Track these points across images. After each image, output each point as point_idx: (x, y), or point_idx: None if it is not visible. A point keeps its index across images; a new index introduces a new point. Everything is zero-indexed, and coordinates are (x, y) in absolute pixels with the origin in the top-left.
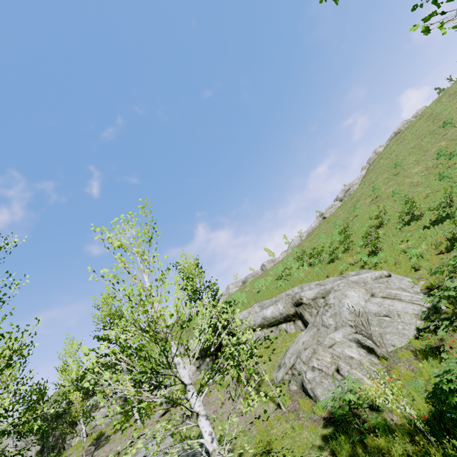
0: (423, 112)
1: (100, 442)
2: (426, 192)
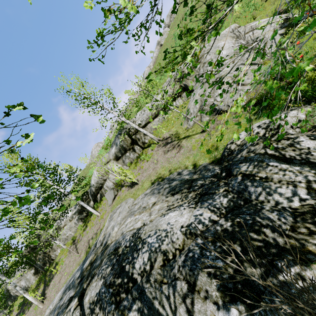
0: None
1: (77, 240)
2: None
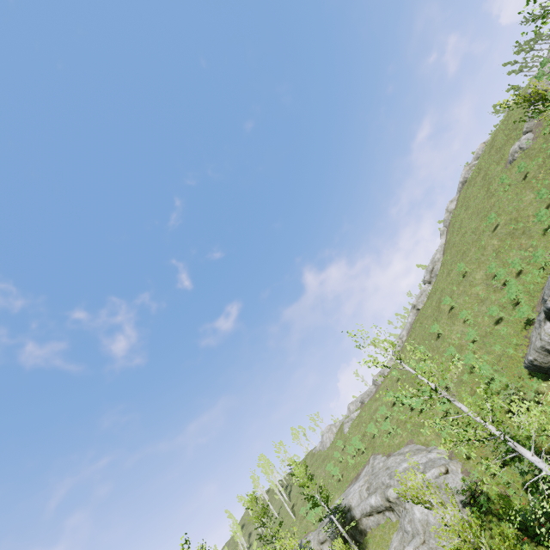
0: (479, 164)
1: None
2: (486, 322)
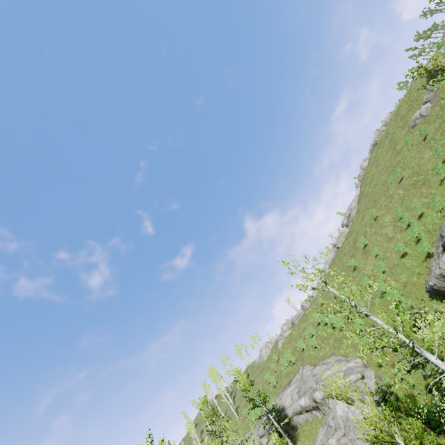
0: (387, 129)
1: None
2: (393, 256)
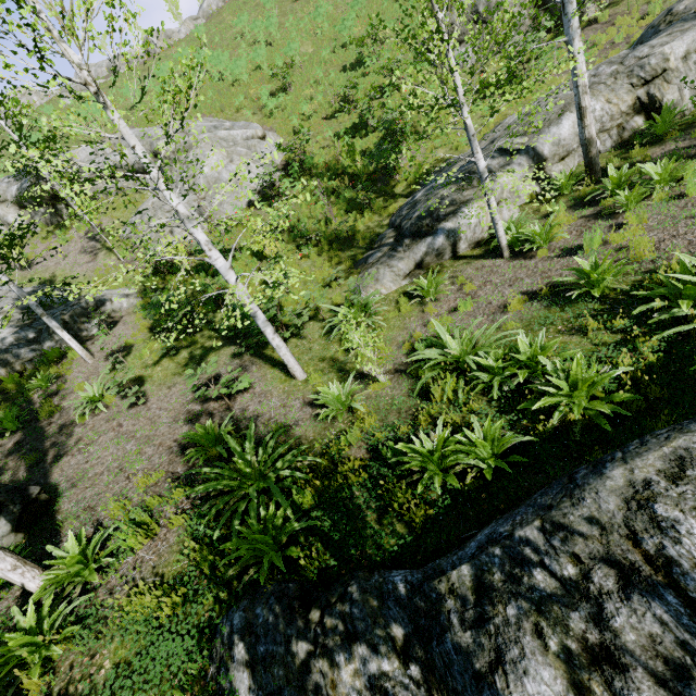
0: None
1: None
2: None
